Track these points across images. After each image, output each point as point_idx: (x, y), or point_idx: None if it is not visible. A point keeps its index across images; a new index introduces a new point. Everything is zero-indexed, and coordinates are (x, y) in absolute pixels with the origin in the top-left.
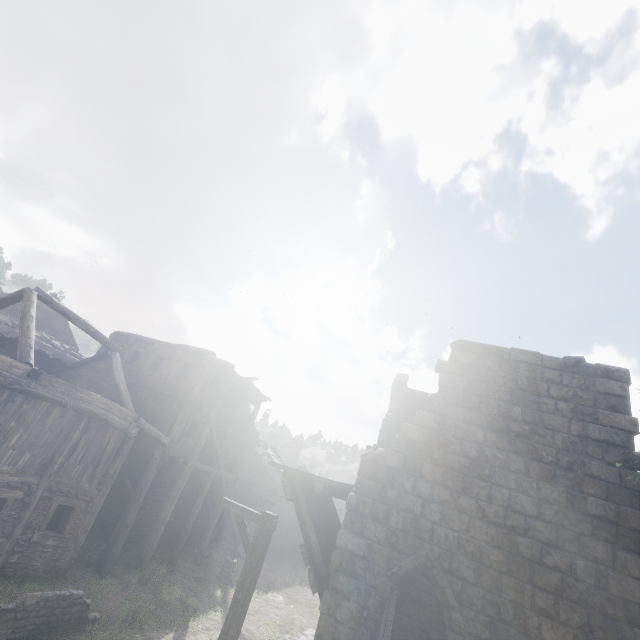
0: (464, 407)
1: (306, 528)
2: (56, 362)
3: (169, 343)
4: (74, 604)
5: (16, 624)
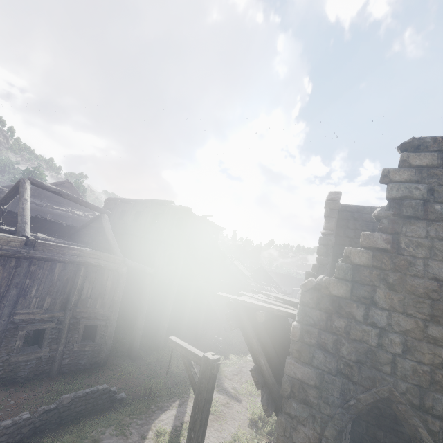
0: (425, 220)
1: (255, 352)
2: (70, 227)
3: (141, 200)
4: (103, 394)
5: (61, 415)
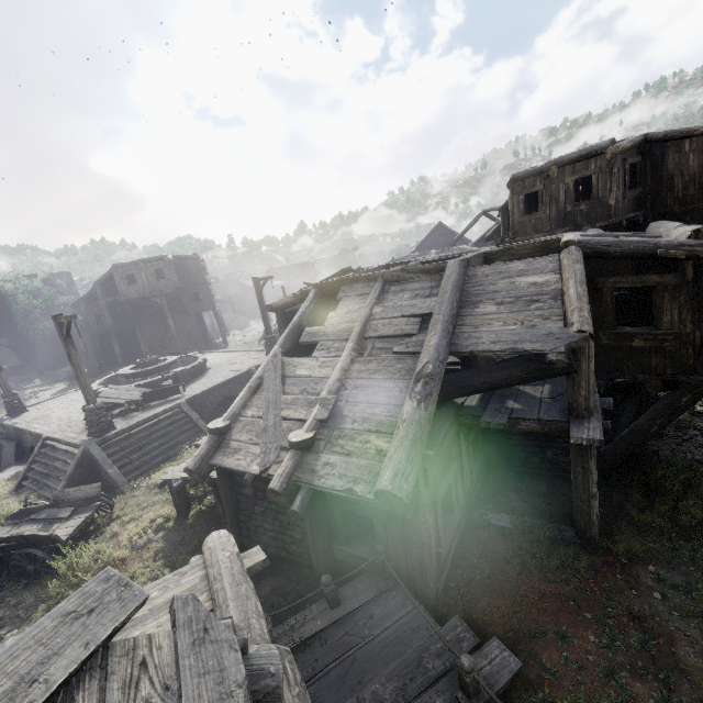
0: None
1: None
2: None
3: None
4: None
5: None
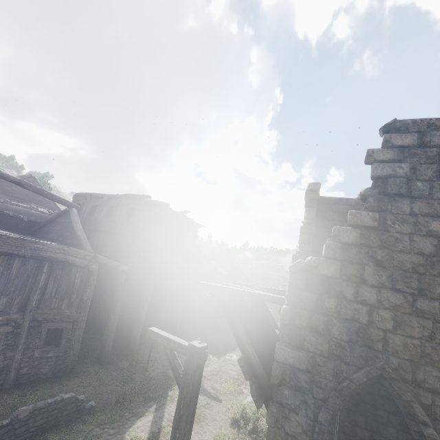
0: (409, 197)
1: (242, 341)
2: (32, 223)
3: (114, 195)
4: (68, 403)
5: (17, 432)
